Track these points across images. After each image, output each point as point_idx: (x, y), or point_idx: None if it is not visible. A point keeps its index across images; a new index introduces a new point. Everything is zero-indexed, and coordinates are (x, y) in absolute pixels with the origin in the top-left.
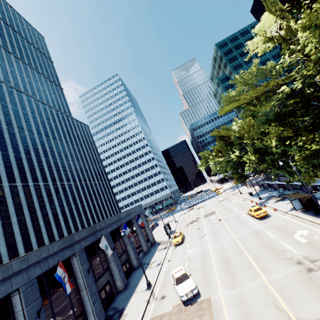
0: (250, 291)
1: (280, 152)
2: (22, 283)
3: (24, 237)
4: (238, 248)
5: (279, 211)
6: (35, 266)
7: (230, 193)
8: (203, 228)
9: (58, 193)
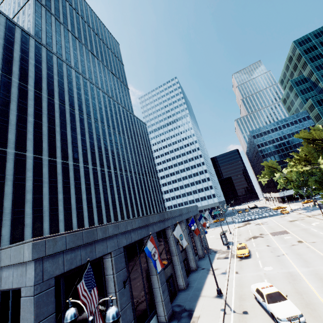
0: None
1: None
2: (113, 248)
3: (89, 214)
4: None
5: None
6: (122, 235)
7: (304, 214)
8: (276, 246)
9: (117, 181)
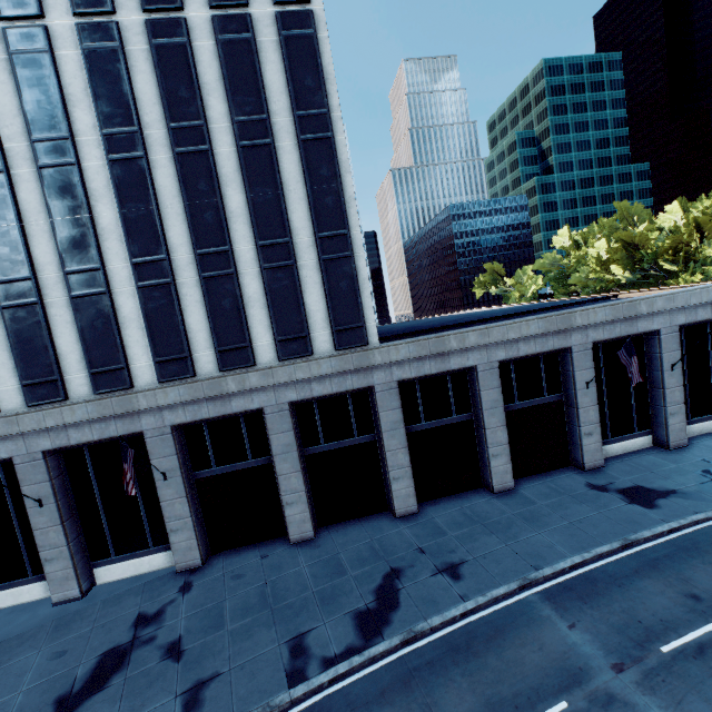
0: None
1: None
2: None
3: None
4: None
5: None
6: None
7: None
8: None
9: None
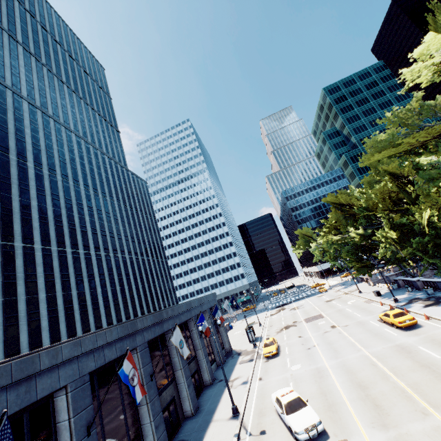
0: (420, 437)
1: (435, 232)
2: (71, 378)
3: (51, 323)
4: (377, 368)
5: (434, 320)
6: (88, 356)
7: (341, 291)
8: (308, 336)
9: (101, 266)
